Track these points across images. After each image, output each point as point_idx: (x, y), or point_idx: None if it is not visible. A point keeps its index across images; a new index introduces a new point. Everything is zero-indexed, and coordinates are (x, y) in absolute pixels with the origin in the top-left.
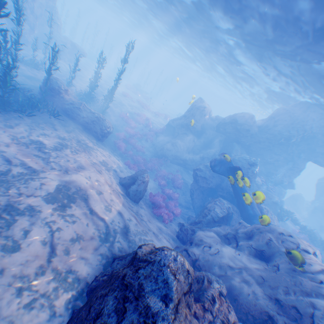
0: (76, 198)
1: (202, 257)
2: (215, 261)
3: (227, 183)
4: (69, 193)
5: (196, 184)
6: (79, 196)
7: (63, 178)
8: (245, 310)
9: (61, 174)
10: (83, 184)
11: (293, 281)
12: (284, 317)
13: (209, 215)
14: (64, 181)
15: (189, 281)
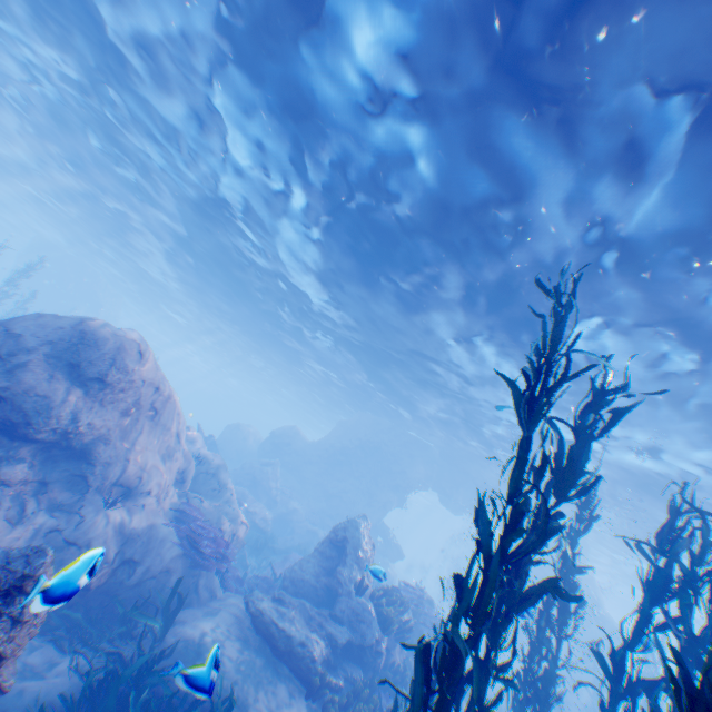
0: None
1: None
2: None
3: None
4: None
5: None
6: None
7: None
8: None
9: None
10: None
11: None
12: None
13: None
14: None
15: None
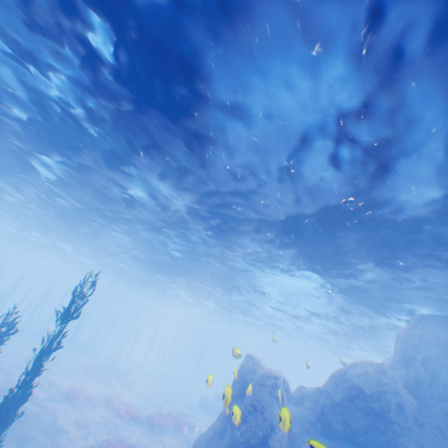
0: None
1: None
2: None
3: None
4: None
5: None
6: None
7: None
8: None
9: None
10: None
11: None
12: None
13: None
14: None
15: None
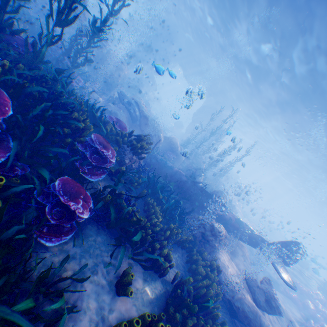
0: None
1: None
2: None
3: None
4: None
5: None
6: None
7: None
8: None
9: None
10: None
11: None
12: None
13: None
14: None
15: None
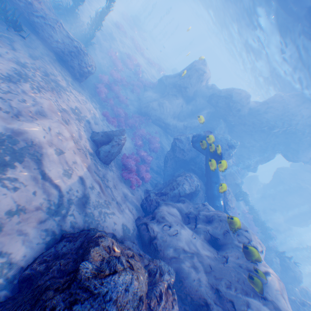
0: (25, 156)
1: (160, 236)
2: (171, 242)
3: (202, 159)
4: (16, 148)
5: (172, 153)
6: (30, 154)
7: (10, 126)
8: (187, 292)
9: (8, 119)
10: (38, 138)
11: (237, 277)
12: (219, 307)
13: (177, 190)
14: (11, 131)
15: (139, 309)
